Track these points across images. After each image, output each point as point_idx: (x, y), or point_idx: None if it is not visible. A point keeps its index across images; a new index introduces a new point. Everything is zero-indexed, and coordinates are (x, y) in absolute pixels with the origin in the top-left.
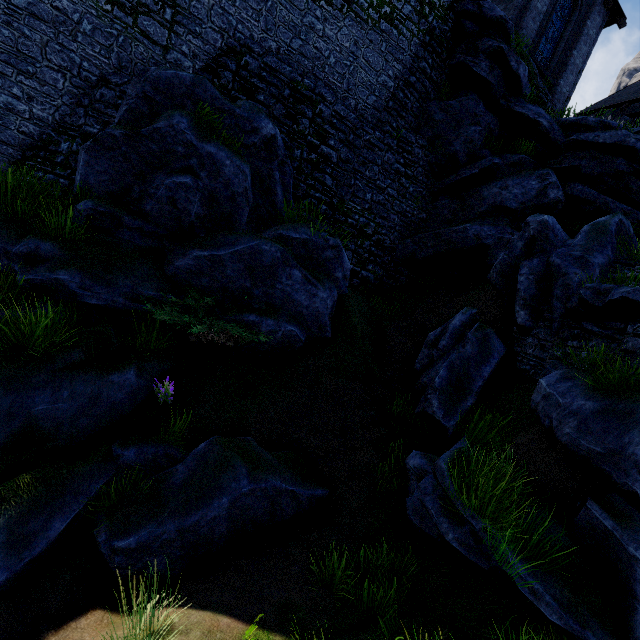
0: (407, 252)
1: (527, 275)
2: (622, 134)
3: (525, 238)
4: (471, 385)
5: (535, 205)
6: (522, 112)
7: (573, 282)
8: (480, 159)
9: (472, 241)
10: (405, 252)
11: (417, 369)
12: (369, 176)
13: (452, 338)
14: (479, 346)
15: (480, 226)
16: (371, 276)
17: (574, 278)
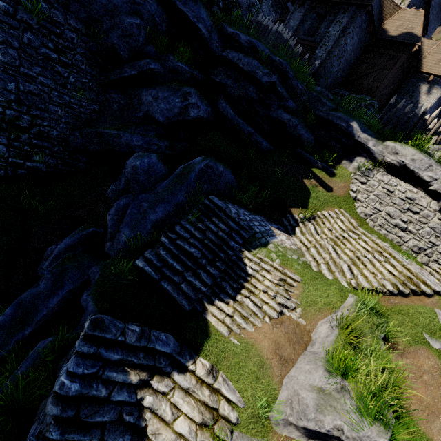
0: (78, 144)
1: (113, 216)
2: (255, 65)
3: (125, 177)
4: (35, 316)
5: (180, 120)
6: (184, 10)
7: (121, 240)
8: (145, 56)
9: (125, 147)
10: (76, 144)
11: (39, 274)
12: (5, 61)
13: (55, 260)
14: (53, 281)
15: (131, 135)
16: (41, 166)
17: (122, 237)
